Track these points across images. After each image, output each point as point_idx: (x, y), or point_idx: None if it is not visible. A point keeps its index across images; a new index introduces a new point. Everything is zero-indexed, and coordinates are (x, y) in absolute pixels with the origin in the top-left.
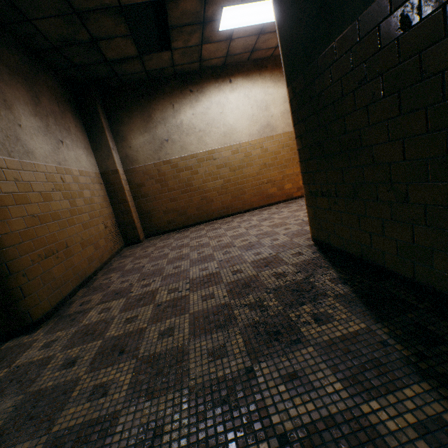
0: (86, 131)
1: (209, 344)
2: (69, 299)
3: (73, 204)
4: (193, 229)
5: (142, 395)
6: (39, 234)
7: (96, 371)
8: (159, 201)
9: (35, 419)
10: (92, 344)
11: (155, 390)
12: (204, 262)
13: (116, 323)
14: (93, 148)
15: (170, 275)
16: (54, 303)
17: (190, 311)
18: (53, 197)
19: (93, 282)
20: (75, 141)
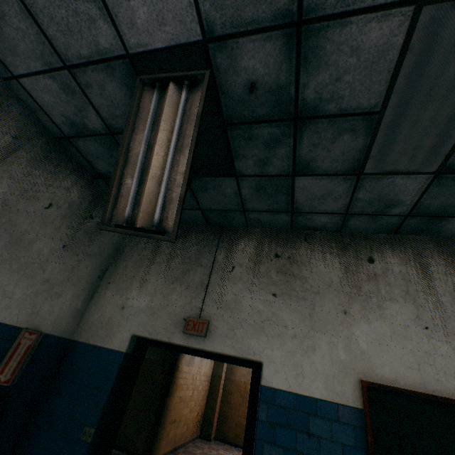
0: None
1: None
2: None
3: (193, 393)
4: None
5: None
6: (177, 407)
7: None
8: (236, 412)
9: None
10: None
11: None
12: None
13: None
14: None
15: None
16: (162, 452)
17: None
18: (189, 387)
19: (177, 452)
20: None
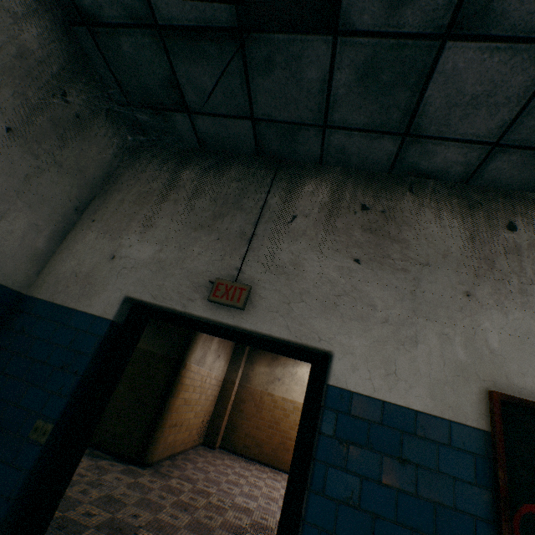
0: (234, 348)
1: (226, 534)
2: (161, 461)
3: (200, 397)
4: (259, 466)
5: (191, 529)
6: (180, 410)
7: (173, 508)
8: (248, 422)
9: (150, 507)
10: (173, 496)
11: (196, 531)
12: (249, 497)
13: (185, 495)
14: (231, 360)
15: (223, 490)
16: (157, 458)
17: (225, 517)
18: (196, 390)
19: (175, 459)
20: (225, 355)
